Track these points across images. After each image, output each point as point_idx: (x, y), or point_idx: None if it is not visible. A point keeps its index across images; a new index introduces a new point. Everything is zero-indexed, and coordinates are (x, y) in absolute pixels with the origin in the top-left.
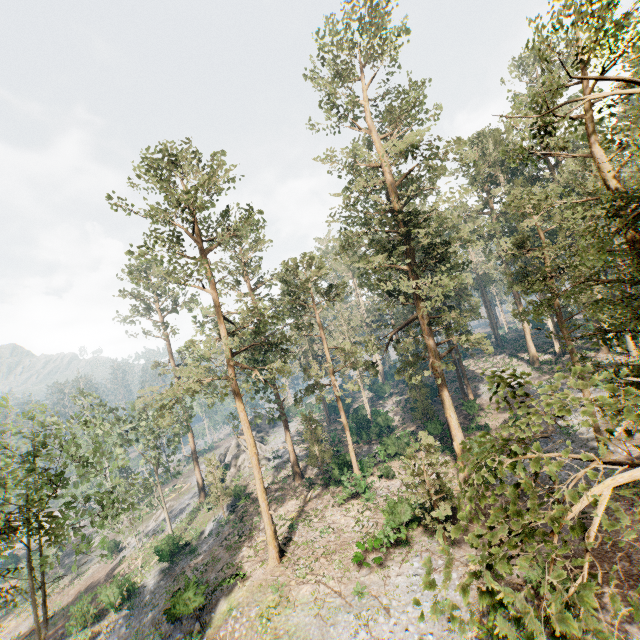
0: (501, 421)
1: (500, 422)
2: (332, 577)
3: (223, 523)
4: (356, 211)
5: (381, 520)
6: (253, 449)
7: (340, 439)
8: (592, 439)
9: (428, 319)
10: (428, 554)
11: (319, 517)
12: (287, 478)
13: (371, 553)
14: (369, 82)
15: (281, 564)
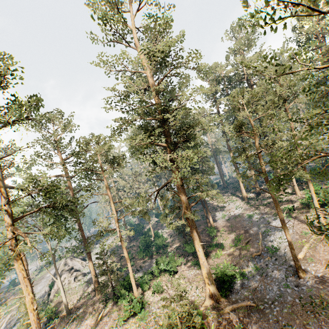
0: (230, 240)
1: (229, 241)
2: None
3: None
4: (130, 104)
5: None
6: (31, 306)
7: (133, 256)
8: (288, 258)
9: (181, 181)
10: None
11: None
12: (92, 293)
13: None
14: (135, 13)
15: None
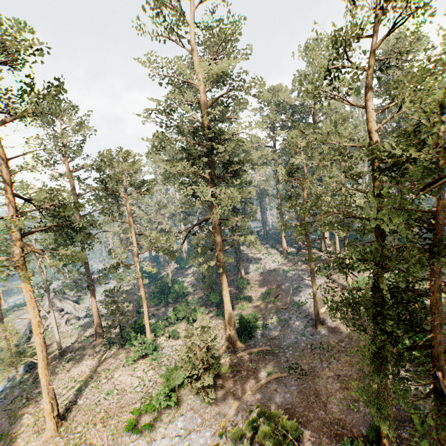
0: (259, 294)
1: (259, 294)
2: (103, 445)
3: (16, 383)
4: (172, 120)
5: (161, 379)
6: (38, 329)
7: None
8: (312, 312)
9: (219, 220)
10: (191, 413)
11: (108, 378)
12: (91, 337)
13: (145, 414)
14: (196, 6)
15: (58, 433)
